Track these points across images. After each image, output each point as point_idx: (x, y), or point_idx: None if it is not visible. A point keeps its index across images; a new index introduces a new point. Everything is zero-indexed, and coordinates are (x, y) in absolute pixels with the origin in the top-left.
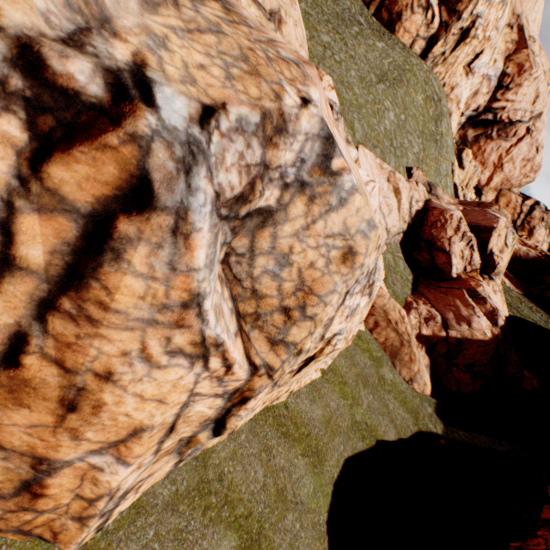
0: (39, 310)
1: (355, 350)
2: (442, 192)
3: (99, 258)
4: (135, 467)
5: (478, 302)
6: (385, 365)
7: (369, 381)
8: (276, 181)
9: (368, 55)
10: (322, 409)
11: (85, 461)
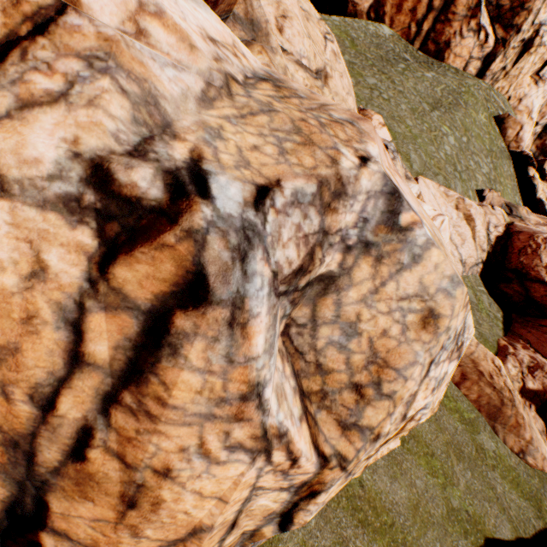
0: (103, 404)
1: (440, 410)
2: (526, 212)
3: (157, 353)
4: None
5: None
6: (482, 430)
7: (463, 451)
8: (336, 245)
9: (417, 87)
10: (406, 489)
11: None
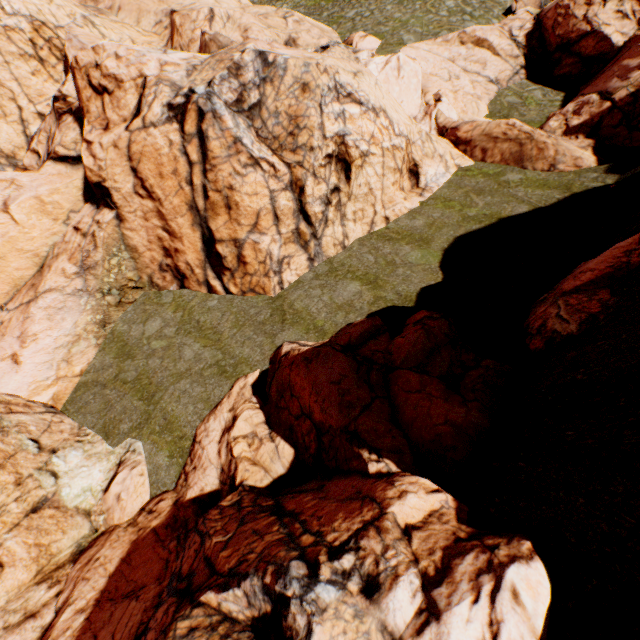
0: (204, 175)
1: (461, 180)
2: None
3: (205, 144)
4: (271, 240)
5: None
6: (509, 174)
7: (484, 190)
8: (253, 89)
9: None
10: (424, 220)
11: (250, 240)
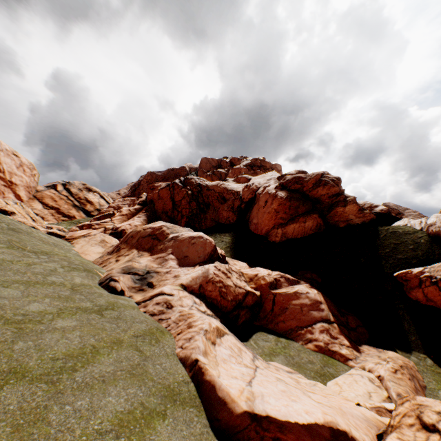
0: None
1: None
2: (138, 263)
3: None
4: None
5: (280, 285)
6: (440, 398)
7: None
8: None
9: None
10: None
11: None
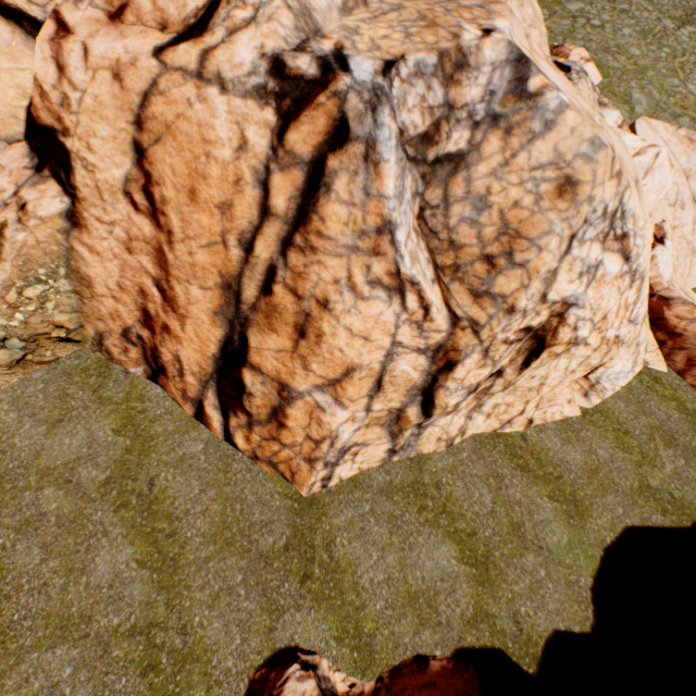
0: (282, 248)
1: (646, 394)
2: None
3: (316, 195)
4: (349, 416)
5: None
6: None
7: (676, 439)
8: (464, 122)
9: None
10: (582, 454)
11: (312, 397)
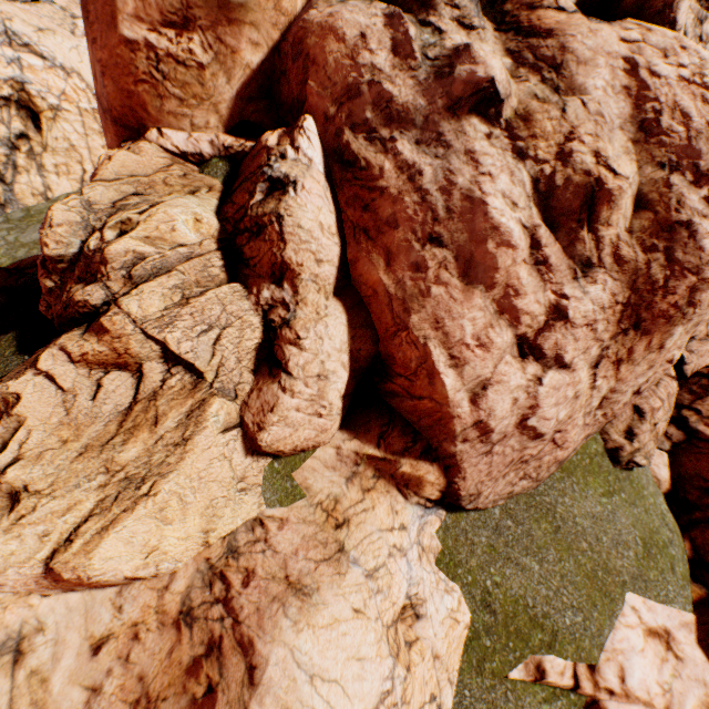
0: None
1: None
2: None
3: None
4: None
5: None
6: None
7: None
8: None
9: None
10: None
11: None
